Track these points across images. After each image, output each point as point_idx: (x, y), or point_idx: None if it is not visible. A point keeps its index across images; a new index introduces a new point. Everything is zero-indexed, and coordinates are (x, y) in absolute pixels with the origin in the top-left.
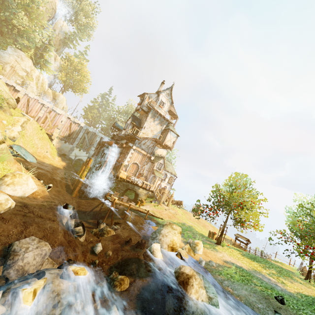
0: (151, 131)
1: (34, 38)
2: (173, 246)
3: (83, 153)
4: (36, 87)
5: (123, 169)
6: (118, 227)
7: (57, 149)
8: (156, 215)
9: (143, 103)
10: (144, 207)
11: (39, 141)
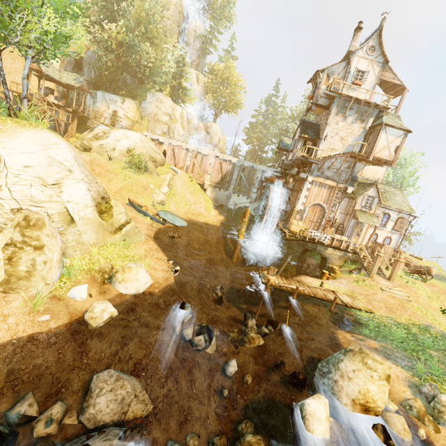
0: (342, 140)
1: (169, 67)
2: (367, 404)
3: (243, 198)
4: (182, 128)
5: (296, 218)
6: (271, 329)
7: (213, 200)
8: (357, 303)
9: (318, 91)
10: (336, 284)
11: (191, 196)
